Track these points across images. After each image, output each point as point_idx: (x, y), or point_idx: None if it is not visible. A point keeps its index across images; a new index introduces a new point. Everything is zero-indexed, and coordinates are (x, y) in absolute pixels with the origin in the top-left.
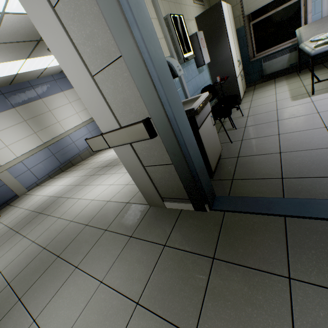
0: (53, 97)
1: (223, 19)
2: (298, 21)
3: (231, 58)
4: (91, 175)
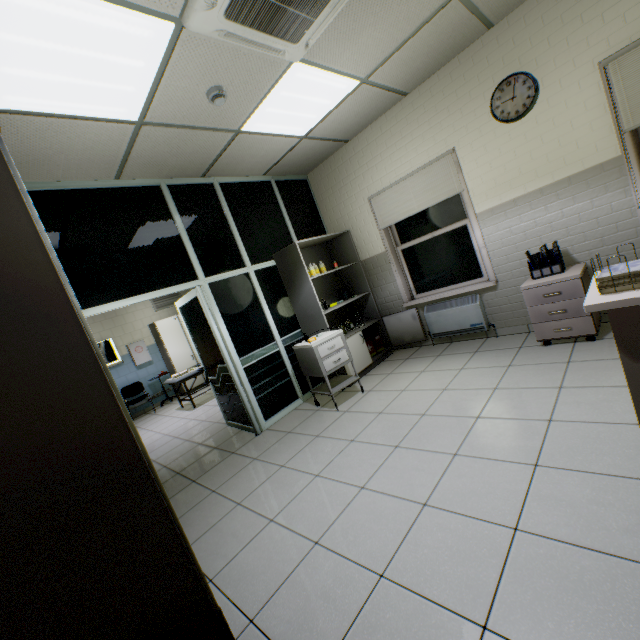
0: None
1: (159, 332)
2: None
3: (170, 358)
4: None
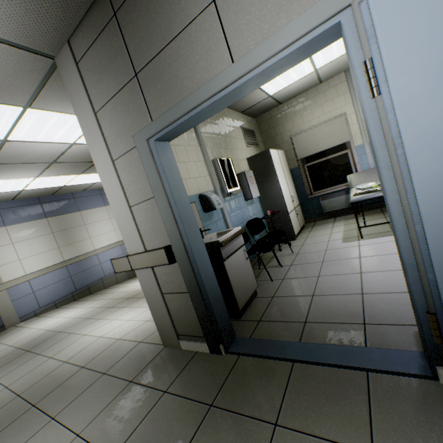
0: (93, 211)
1: (271, 162)
2: (349, 169)
3: (281, 195)
4: (109, 307)
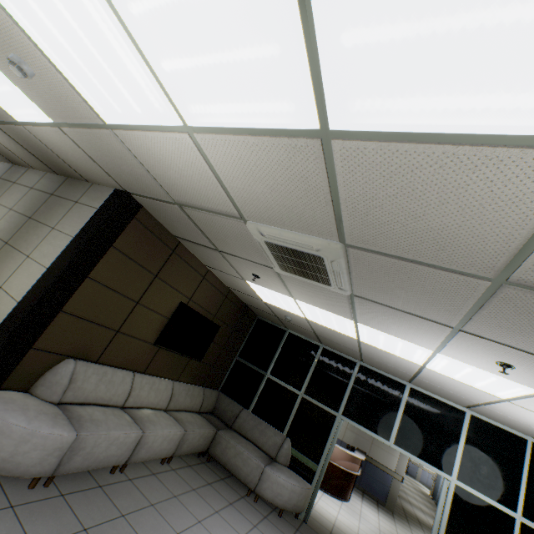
0: None
1: None
2: None
3: None
4: None
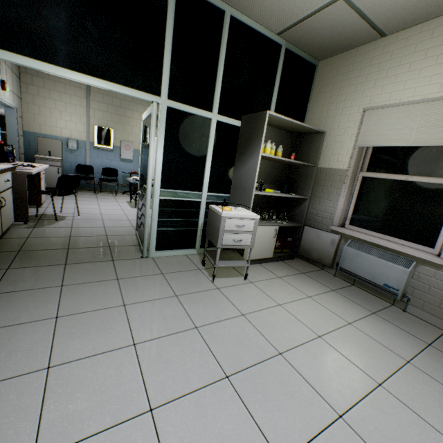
0: None
1: None
2: None
3: None
4: None
